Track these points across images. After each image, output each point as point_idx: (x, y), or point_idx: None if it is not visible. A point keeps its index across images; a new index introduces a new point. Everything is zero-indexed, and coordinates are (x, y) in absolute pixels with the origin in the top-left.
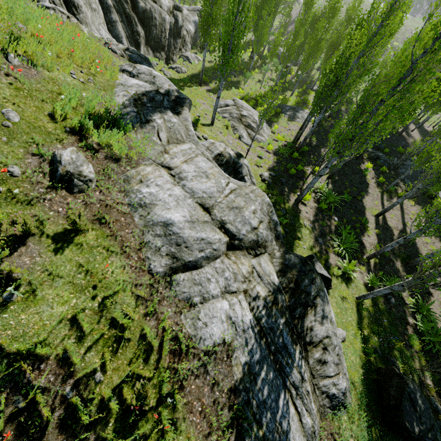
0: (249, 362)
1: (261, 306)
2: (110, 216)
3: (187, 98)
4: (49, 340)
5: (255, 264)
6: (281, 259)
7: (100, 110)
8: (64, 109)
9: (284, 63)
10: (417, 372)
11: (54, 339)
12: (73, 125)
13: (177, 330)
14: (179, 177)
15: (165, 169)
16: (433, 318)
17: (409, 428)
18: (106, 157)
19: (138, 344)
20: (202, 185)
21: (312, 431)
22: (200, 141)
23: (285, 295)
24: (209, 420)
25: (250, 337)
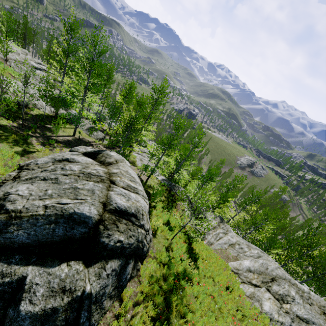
0: None
1: None
2: None
3: None
4: None
5: None
6: None
7: None
8: None
9: None
10: None
11: None
12: None
13: None
14: None
15: None
16: None
17: None
18: None
19: None
20: None
21: None
22: None
23: None
24: None
25: None
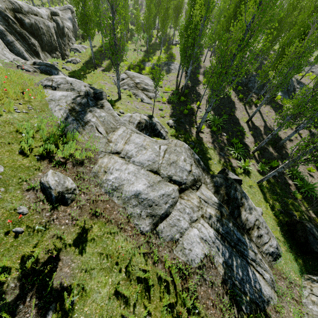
0: (224, 260)
1: (215, 221)
2: (99, 208)
3: (101, 91)
4: (109, 315)
5: (199, 195)
6: (212, 183)
7: (50, 129)
8: (28, 143)
9: (148, 32)
10: (305, 212)
11: (112, 312)
12: (40, 152)
13: (176, 262)
14: (127, 157)
15: (115, 155)
16: (301, 176)
17: (317, 251)
18: (73, 165)
19: (159, 285)
20: (144, 156)
21: (271, 280)
22: (121, 117)
23: (225, 207)
24: (219, 307)
25: (218, 244)
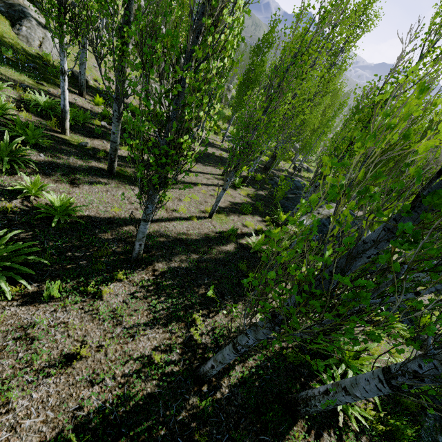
0: None
1: None
2: None
3: None
4: None
5: None
6: None
7: None
8: None
9: None
10: None
11: None
12: None
13: None
14: None
15: None
16: None
17: None
18: None
19: None
20: None
21: None
22: None
23: None
24: None
25: None
